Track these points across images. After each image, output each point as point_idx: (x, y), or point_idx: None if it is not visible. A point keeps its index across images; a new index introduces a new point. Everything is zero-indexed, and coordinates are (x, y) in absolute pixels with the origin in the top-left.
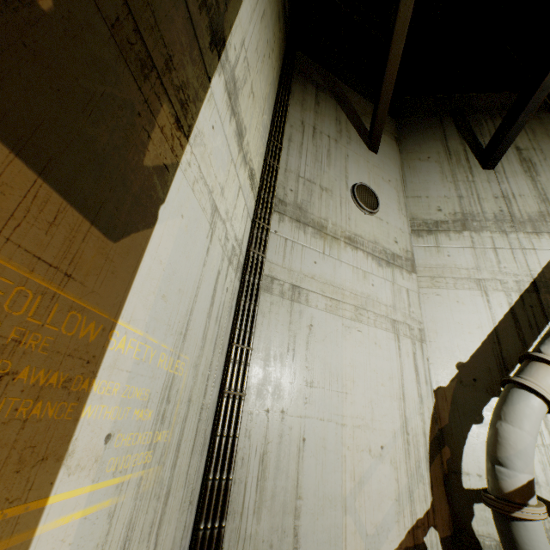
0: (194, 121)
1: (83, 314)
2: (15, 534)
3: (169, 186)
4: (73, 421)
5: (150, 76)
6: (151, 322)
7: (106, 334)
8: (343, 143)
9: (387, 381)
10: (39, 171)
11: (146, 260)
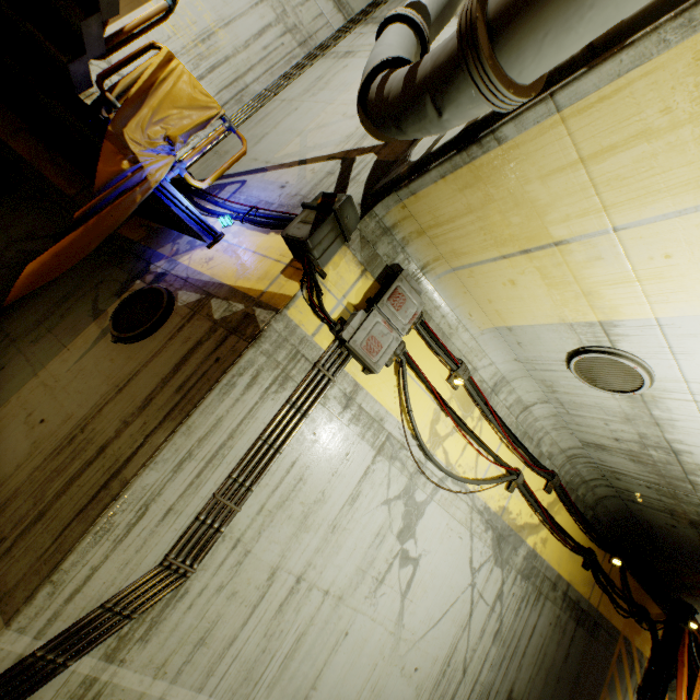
0: None
1: None
2: None
3: None
4: None
5: None
6: None
7: None
8: None
9: None
10: None
11: None
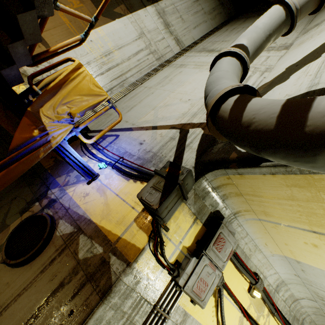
0: (135, 11)
1: None
2: (75, 34)
3: (121, 18)
4: None
5: (119, 0)
6: (108, 35)
7: (96, 27)
8: None
9: None
10: (92, 3)
11: (110, 24)
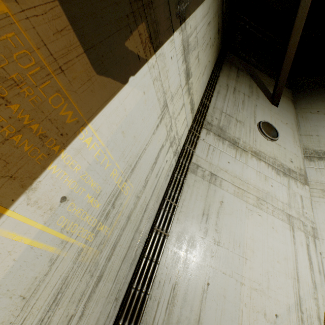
0: (160, 46)
1: (66, 102)
2: None
3: (139, 69)
4: (41, 167)
5: (138, 2)
6: (111, 143)
7: (79, 126)
8: (253, 98)
9: (282, 260)
10: None
11: (115, 101)
